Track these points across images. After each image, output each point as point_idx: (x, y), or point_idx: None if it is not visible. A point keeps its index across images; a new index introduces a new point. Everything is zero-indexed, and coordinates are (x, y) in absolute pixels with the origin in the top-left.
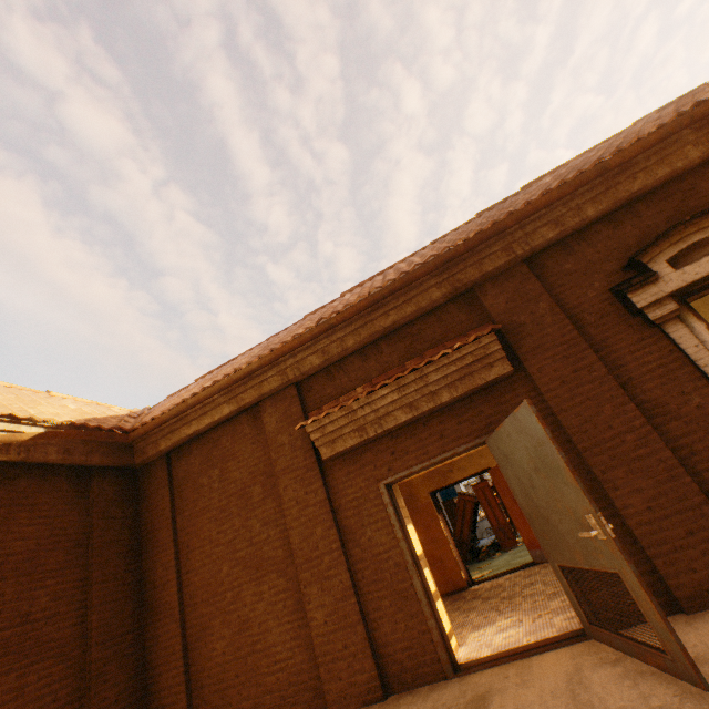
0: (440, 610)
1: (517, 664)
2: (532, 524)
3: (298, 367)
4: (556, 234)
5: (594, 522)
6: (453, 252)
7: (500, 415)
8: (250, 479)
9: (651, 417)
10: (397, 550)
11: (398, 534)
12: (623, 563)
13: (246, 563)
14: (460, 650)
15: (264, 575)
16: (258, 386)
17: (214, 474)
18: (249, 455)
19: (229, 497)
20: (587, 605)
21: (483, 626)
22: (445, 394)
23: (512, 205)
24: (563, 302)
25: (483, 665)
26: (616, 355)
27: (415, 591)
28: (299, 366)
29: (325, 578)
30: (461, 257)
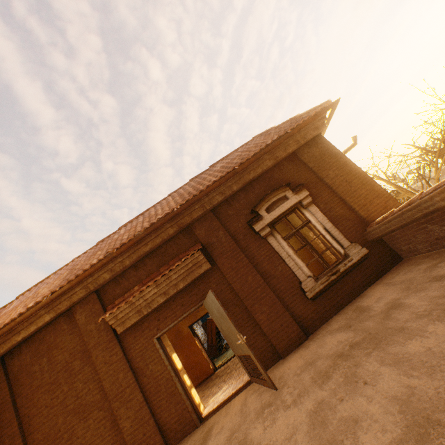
0: (194, 394)
1: (226, 406)
2: (226, 339)
3: (96, 281)
4: (223, 198)
5: (239, 337)
6: (176, 212)
7: (208, 289)
8: (72, 357)
9: (266, 278)
10: (166, 371)
11: (166, 363)
12: (250, 351)
13: (75, 411)
14: (205, 410)
15: (89, 414)
16: (70, 298)
17: (43, 362)
18: (69, 342)
19: (57, 373)
20: (251, 368)
21: (217, 392)
22: (182, 284)
23: (202, 184)
24: (230, 230)
25: (213, 413)
26: (252, 252)
27: (178, 389)
28: (97, 281)
29: (128, 401)
30: (181, 212)
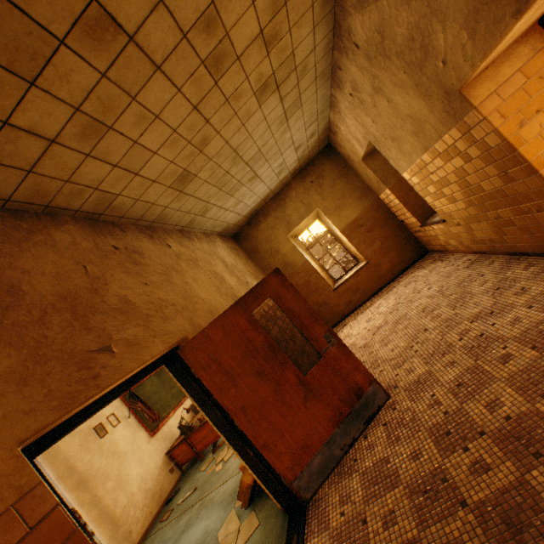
0: None
1: None
2: None
3: None
4: None
5: None
6: None
7: None
8: None
9: None
10: None
11: None
12: None
13: None
14: None
15: None
16: None
17: None
18: None
19: None
20: None
21: None
22: None
23: None
24: None
25: None
26: None
27: None
28: None
29: None
30: None
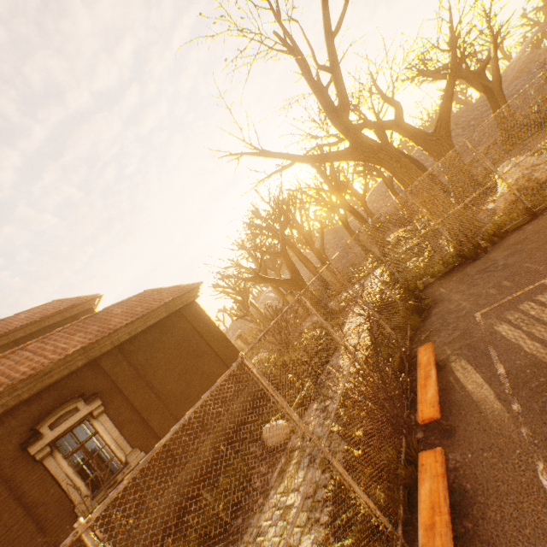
0: None
1: None
2: None
3: None
4: (25, 334)
5: None
6: None
7: None
8: None
9: None
10: None
11: None
12: None
13: None
14: None
15: None
16: None
17: None
18: None
19: None
20: None
21: None
22: None
23: (12, 325)
24: None
25: None
26: None
27: None
28: None
29: None
30: None
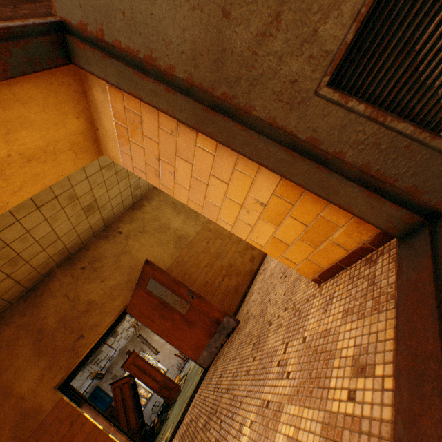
0: None
1: None
2: (225, 69)
3: None
4: None
5: None
6: None
7: None
8: None
9: None
10: None
11: None
12: None
13: None
14: None
15: None
16: None
17: None
18: None
19: None
20: None
21: None
22: None
23: None
24: None
25: None
26: None
27: None
28: None
29: None
30: None
